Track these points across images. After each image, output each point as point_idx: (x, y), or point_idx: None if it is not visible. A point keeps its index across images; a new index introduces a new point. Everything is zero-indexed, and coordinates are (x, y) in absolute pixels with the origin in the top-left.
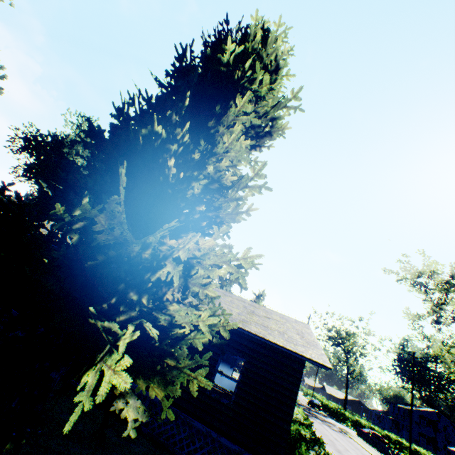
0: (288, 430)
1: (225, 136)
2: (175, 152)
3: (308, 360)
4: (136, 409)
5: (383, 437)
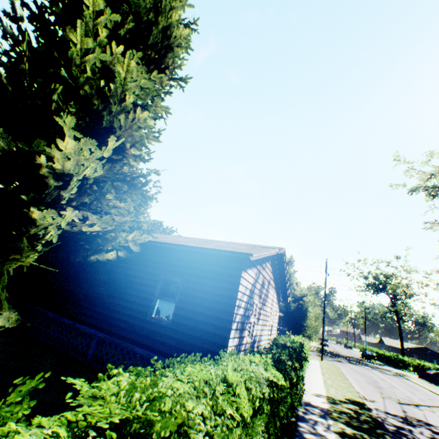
0: (229, 337)
1: (72, 36)
2: (26, 70)
3: (227, 254)
4: (7, 319)
5: None
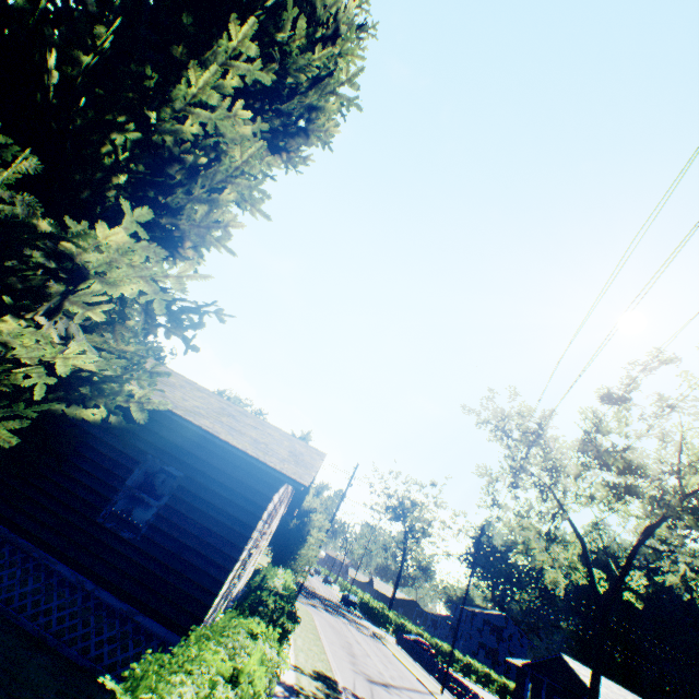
0: (225, 582)
1: (192, 72)
2: (86, 66)
3: (274, 473)
4: None
5: (432, 647)
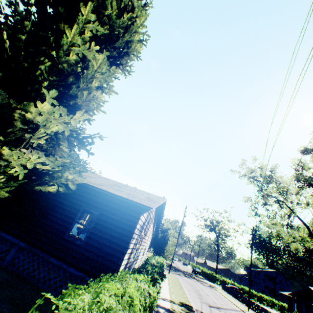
0: (123, 258)
1: (67, 31)
2: (24, 40)
3: (136, 204)
4: None
5: (240, 290)
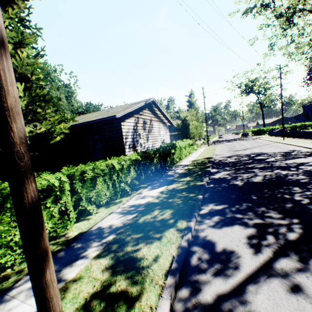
0: (125, 152)
1: None
2: None
3: (107, 119)
4: None
5: (291, 128)
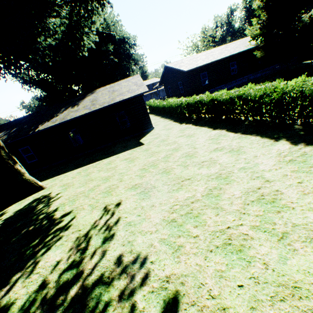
0: None
1: None
2: None
3: None
4: None
5: None
